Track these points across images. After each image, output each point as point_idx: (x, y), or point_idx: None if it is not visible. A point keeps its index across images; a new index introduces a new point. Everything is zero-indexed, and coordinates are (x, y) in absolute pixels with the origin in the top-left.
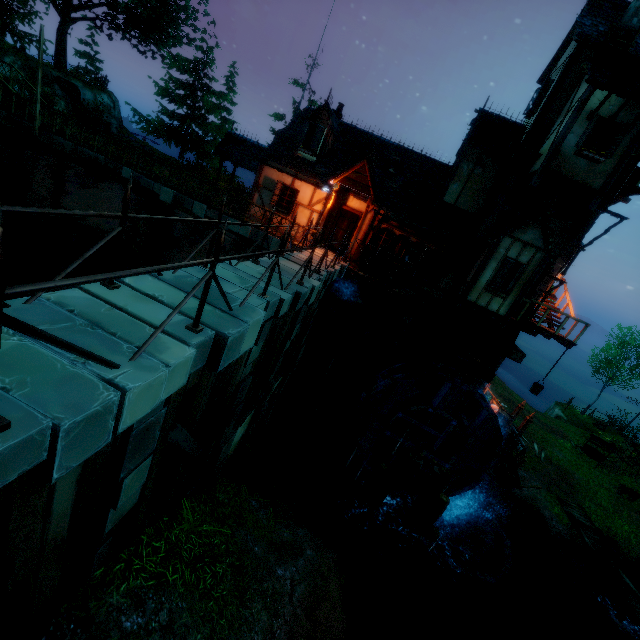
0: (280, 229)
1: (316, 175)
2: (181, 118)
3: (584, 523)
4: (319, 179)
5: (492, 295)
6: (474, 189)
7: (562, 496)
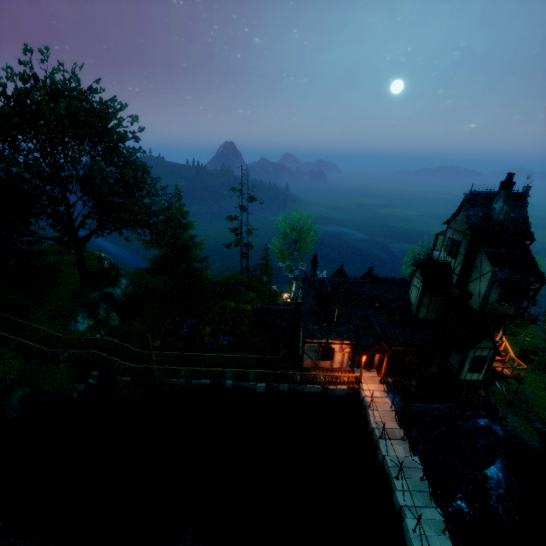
0: (327, 368)
1: (341, 336)
2: (169, 256)
3: (545, 431)
4: (344, 339)
5: (472, 373)
6: (434, 307)
7: (526, 415)
